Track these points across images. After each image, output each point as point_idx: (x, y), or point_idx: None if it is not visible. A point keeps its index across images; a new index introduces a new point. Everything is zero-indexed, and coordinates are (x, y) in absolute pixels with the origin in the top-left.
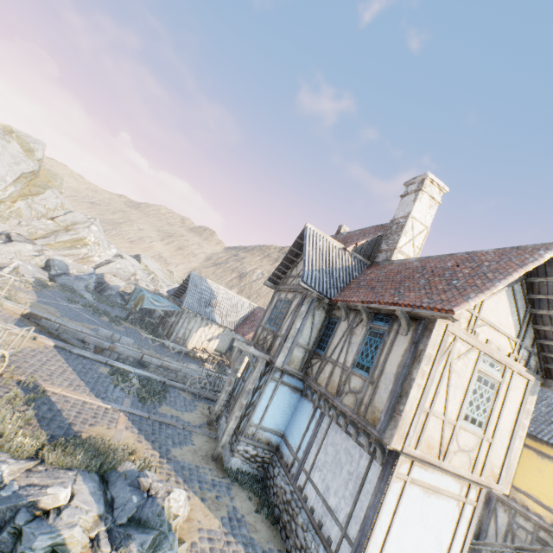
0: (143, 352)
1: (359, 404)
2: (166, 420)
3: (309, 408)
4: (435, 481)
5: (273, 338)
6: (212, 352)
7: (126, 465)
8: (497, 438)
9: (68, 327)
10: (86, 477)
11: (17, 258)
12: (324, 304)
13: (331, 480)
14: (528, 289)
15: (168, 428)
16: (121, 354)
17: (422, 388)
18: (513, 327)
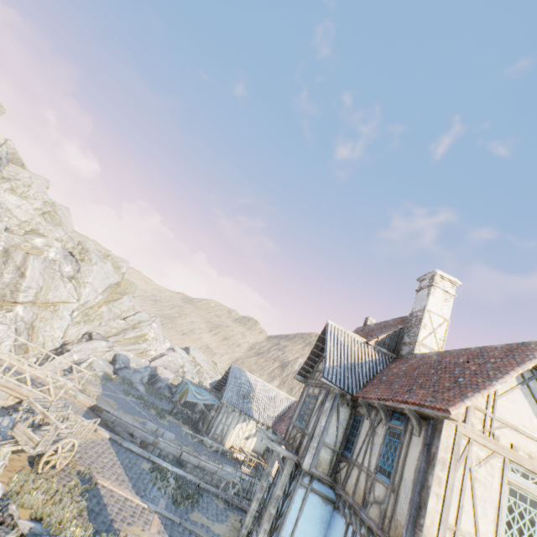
0: (182, 448)
1: (382, 517)
2: (196, 528)
3: (342, 524)
4: None
5: (301, 436)
6: (249, 452)
7: None
8: None
9: (122, 419)
10: None
11: (93, 354)
12: (348, 400)
13: None
14: None
15: None
16: (162, 450)
17: (441, 498)
18: None
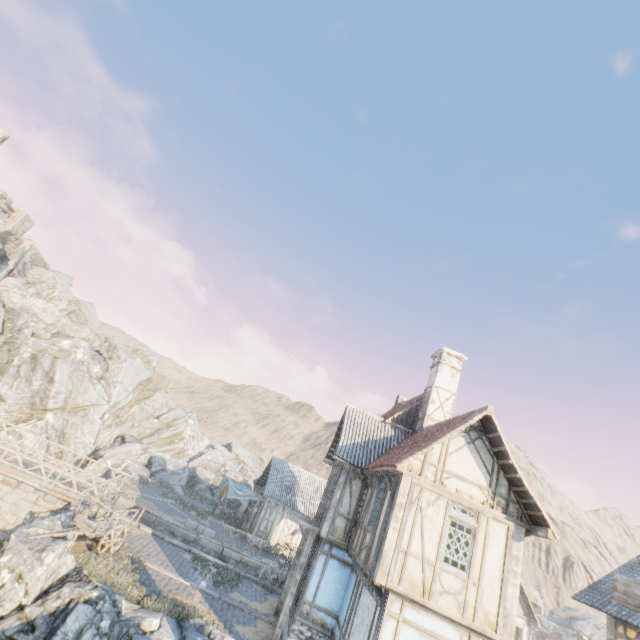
0: (223, 544)
1: (365, 555)
2: (234, 602)
3: (354, 579)
4: (430, 625)
5: (323, 511)
6: (295, 548)
7: (196, 619)
8: (485, 583)
9: (163, 518)
10: (169, 619)
11: (127, 458)
12: (359, 474)
13: (357, 639)
14: (490, 443)
15: (235, 609)
16: (204, 547)
17: (397, 531)
18: (483, 478)
